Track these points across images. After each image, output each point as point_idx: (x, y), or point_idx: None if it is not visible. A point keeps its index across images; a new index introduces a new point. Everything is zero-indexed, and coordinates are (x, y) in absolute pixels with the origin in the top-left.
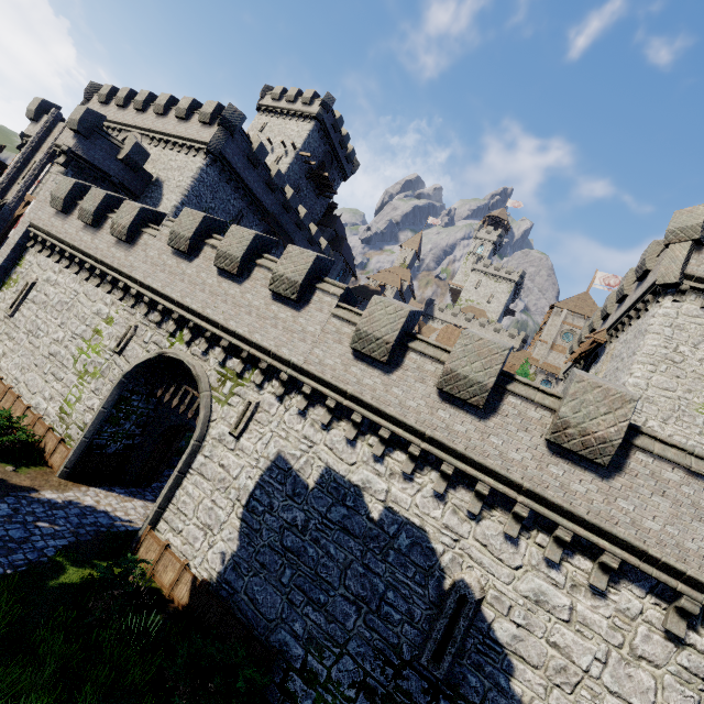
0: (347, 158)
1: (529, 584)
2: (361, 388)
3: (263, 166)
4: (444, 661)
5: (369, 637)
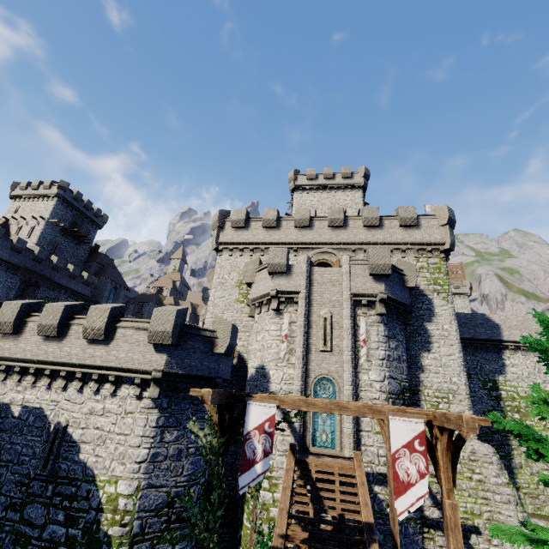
0: (95, 215)
1: (88, 407)
2: (3, 351)
3: (3, 239)
4: (49, 465)
5: (13, 478)
